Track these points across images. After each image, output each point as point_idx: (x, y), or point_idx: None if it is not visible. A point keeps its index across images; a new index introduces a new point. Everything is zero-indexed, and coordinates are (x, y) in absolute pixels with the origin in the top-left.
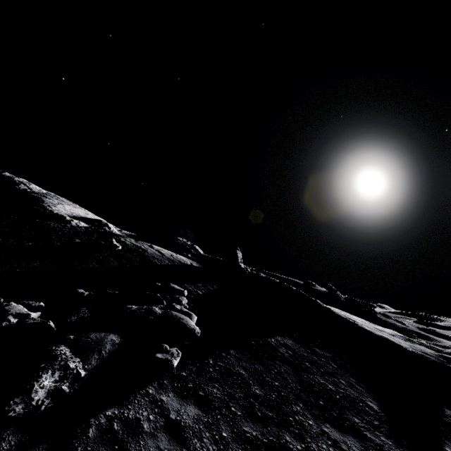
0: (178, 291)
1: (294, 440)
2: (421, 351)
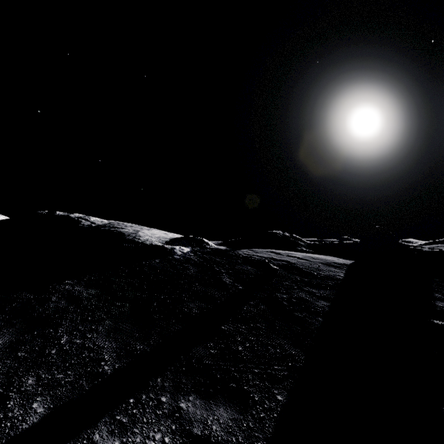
0: None
1: None
2: None
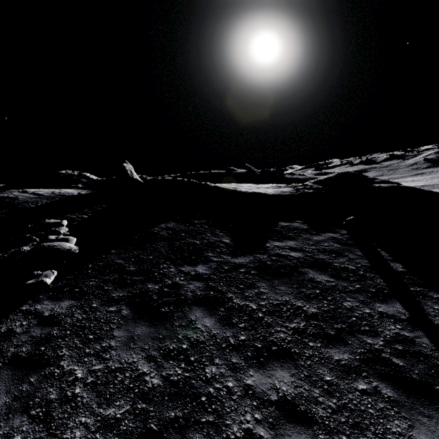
0: (55, 224)
1: (155, 285)
2: (281, 191)
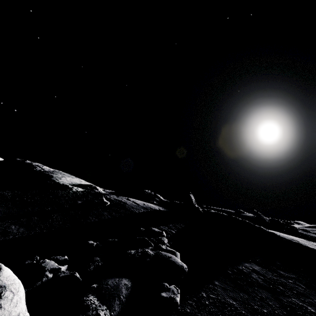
0: (159, 233)
1: None
2: None
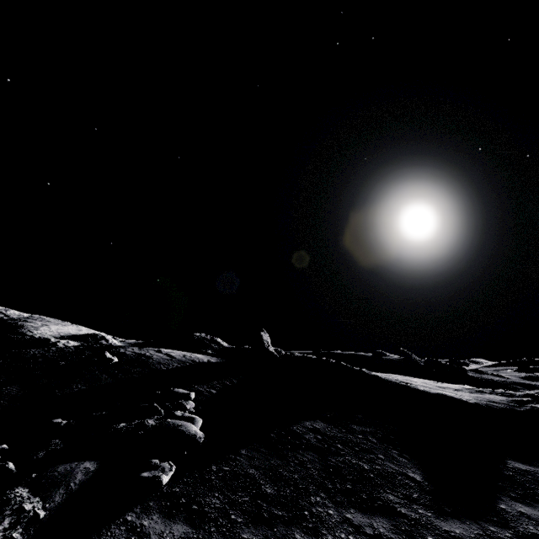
0: (183, 395)
1: (306, 536)
2: (488, 400)
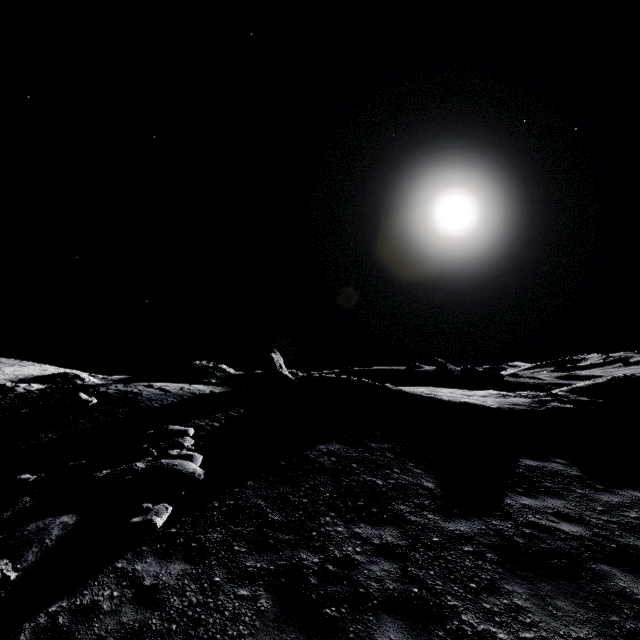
0: (179, 432)
1: (312, 555)
2: (511, 403)
